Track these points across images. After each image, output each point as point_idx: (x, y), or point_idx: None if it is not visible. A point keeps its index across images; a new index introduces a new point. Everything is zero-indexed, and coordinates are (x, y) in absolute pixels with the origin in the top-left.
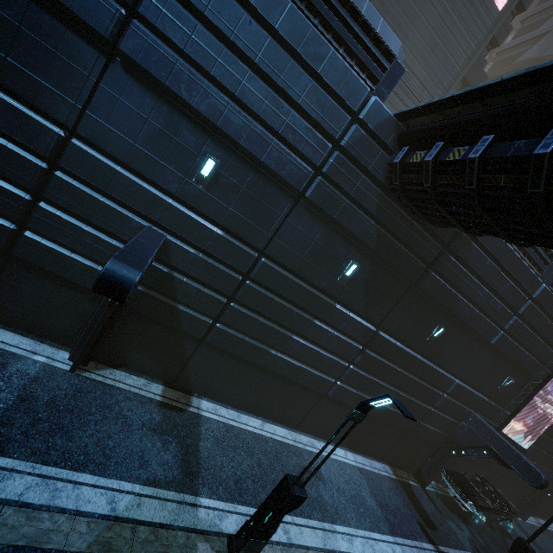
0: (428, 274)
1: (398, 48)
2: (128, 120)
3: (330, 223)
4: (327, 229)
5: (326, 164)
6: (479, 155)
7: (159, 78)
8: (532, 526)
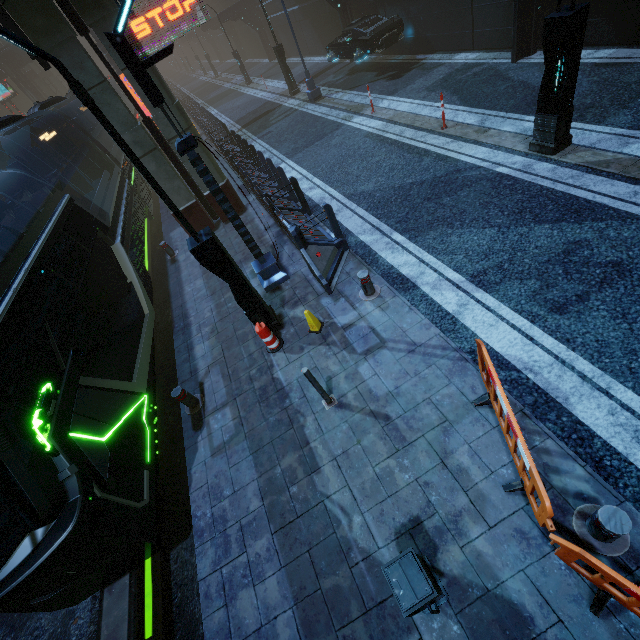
0: None
1: None
2: None
3: None
4: None
5: None
6: None
7: None
8: (532, 66)
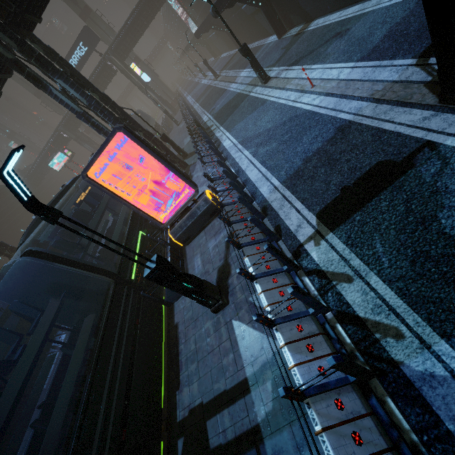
0: None
1: None
2: None
3: None
4: None
5: None
6: None
7: None
8: None
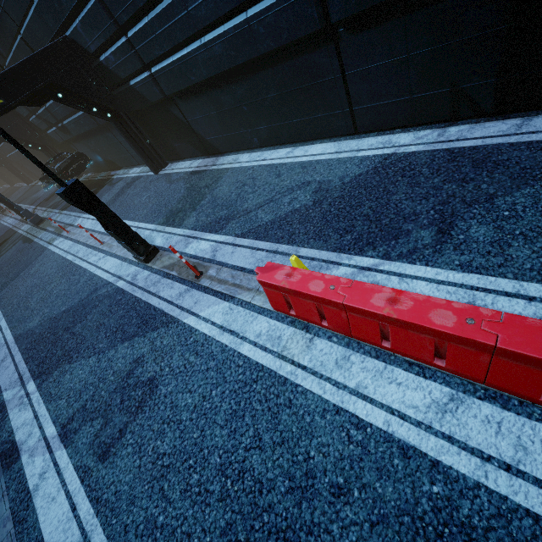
0: None
1: None
2: None
3: None
4: None
5: None
6: None
7: None
8: (164, 176)
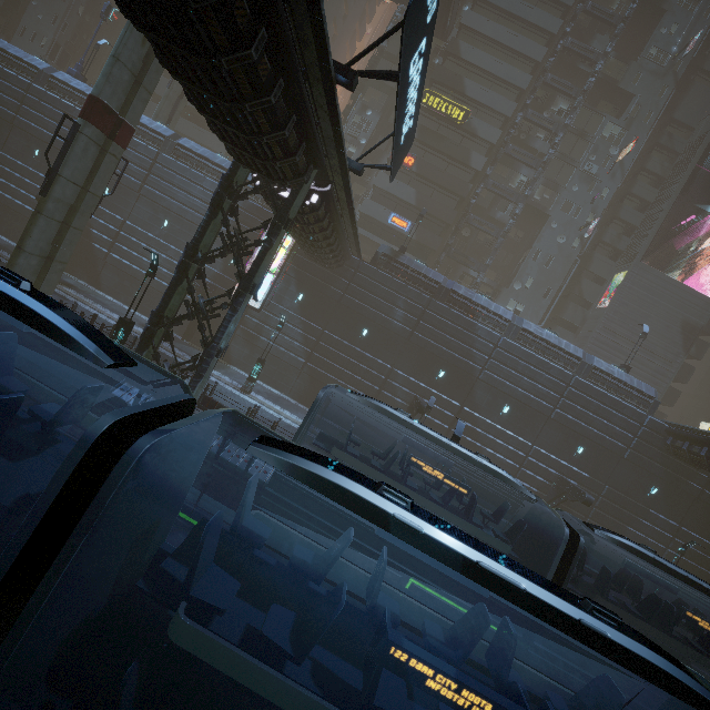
0: (704, 492)
1: (654, 392)
2: (551, 437)
3: (638, 468)
4: (637, 471)
5: (631, 444)
6: (704, 454)
7: (564, 424)
8: None
